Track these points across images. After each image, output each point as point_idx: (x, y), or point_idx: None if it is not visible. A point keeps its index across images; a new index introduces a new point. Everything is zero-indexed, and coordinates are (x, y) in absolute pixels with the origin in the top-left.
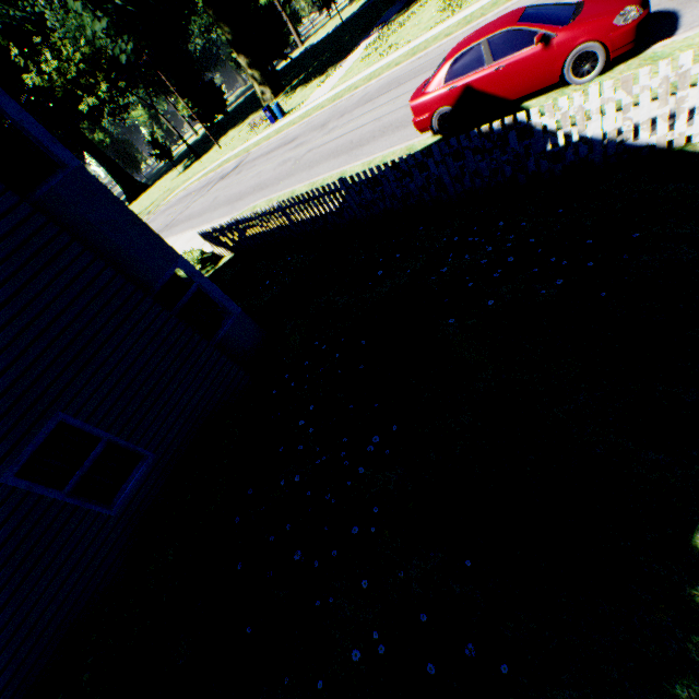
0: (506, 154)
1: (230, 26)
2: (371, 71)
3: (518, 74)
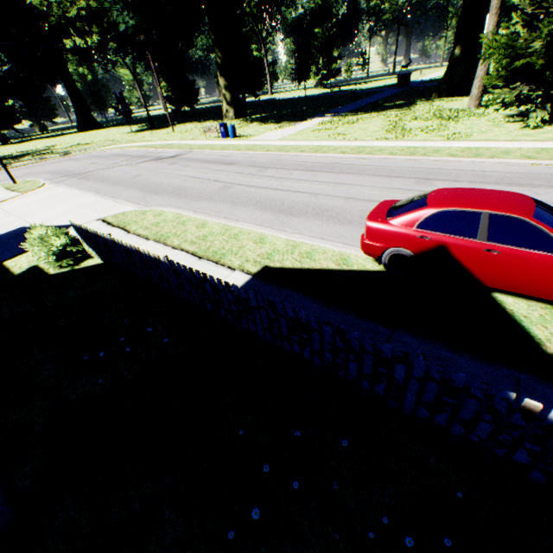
0: (539, 445)
1: (224, 54)
2: (319, 144)
3: (511, 268)
